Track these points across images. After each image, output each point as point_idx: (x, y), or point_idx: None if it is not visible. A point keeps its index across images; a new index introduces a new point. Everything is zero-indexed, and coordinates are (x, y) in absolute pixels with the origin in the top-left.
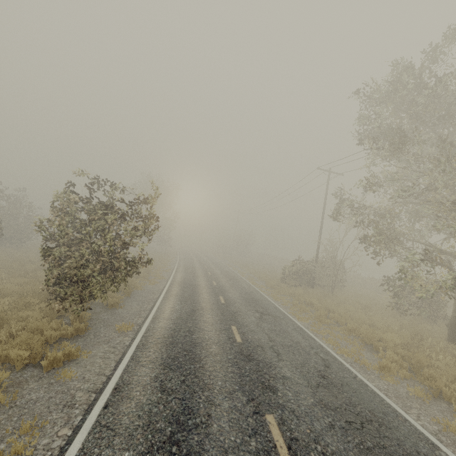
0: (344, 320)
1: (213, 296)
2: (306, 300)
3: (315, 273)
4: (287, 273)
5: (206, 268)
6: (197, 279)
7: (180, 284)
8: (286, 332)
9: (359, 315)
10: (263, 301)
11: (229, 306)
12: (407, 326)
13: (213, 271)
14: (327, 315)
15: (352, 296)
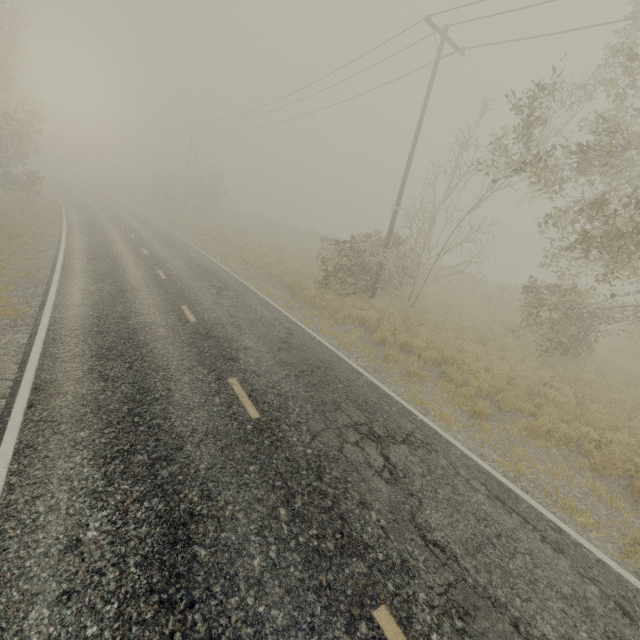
0: (514, 401)
1: (212, 387)
2: (400, 340)
3: (387, 272)
4: (332, 271)
5: (149, 258)
6: (137, 305)
7: (85, 339)
8: (502, 534)
9: (499, 367)
10: (333, 364)
11: (282, 436)
12: (567, 379)
13: (168, 267)
14: (462, 382)
15: (430, 305)
